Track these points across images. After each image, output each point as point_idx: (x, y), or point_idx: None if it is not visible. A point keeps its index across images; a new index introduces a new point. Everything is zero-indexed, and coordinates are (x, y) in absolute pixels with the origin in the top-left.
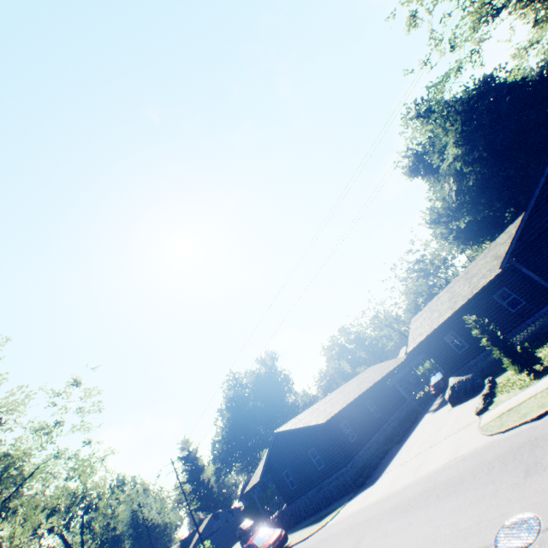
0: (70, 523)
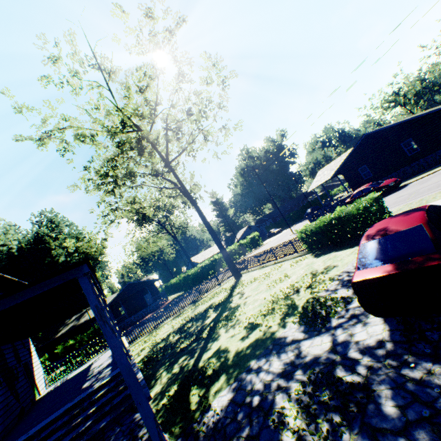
0: (167, 217)
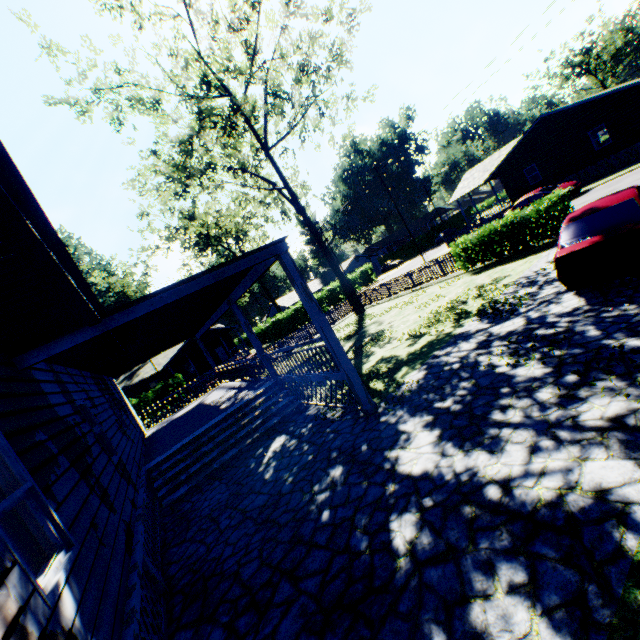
0: (241, 241)
